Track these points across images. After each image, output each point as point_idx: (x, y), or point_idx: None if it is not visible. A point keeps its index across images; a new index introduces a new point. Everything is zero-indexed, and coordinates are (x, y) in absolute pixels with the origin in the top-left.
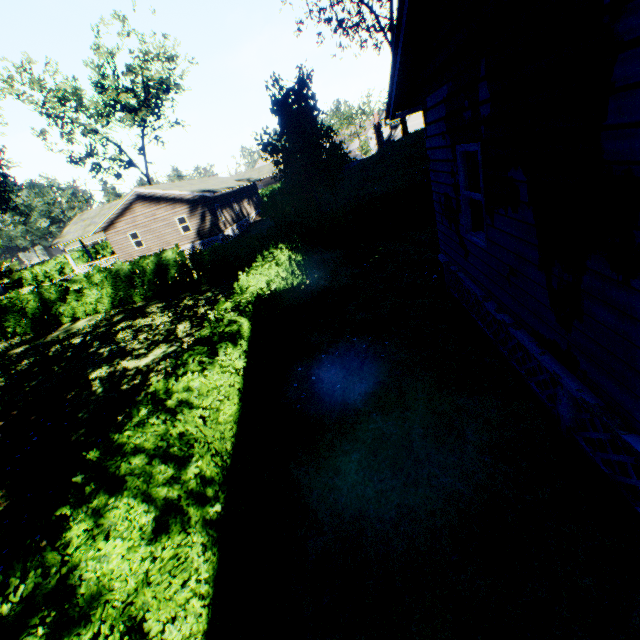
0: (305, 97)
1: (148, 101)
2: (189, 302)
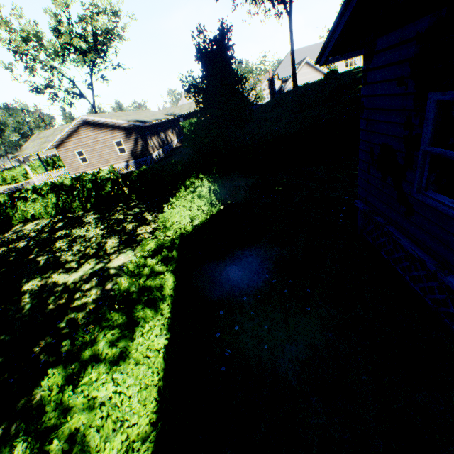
0: (225, 47)
1: (96, 46)
2: (119, 216)
